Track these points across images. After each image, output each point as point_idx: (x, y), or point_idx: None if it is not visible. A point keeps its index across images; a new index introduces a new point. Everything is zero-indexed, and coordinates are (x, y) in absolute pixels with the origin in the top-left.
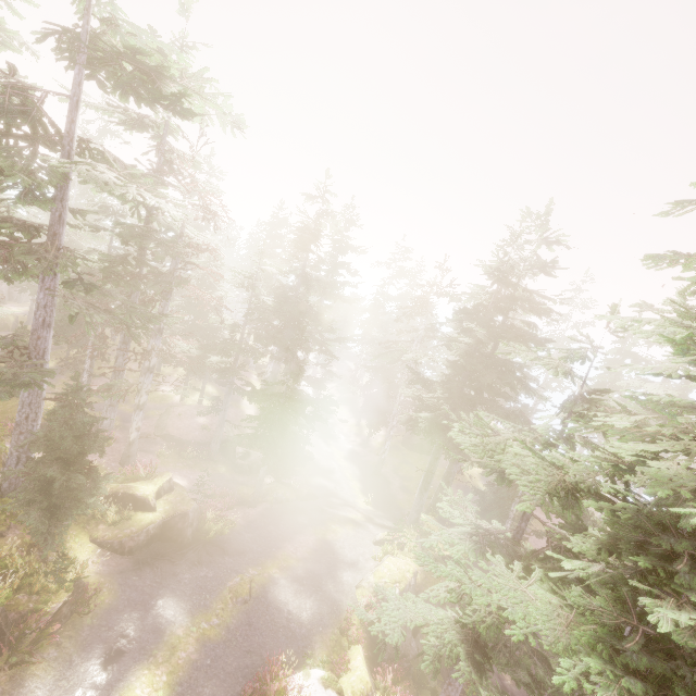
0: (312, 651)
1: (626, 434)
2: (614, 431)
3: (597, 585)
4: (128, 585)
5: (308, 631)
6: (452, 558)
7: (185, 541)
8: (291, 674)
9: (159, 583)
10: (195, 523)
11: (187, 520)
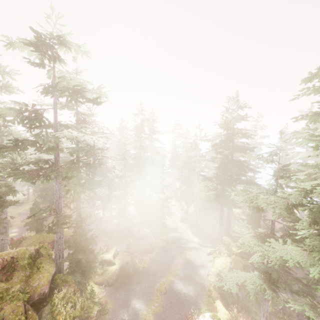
0: (200, 307)
1: (305, 180)
2: (301, 180)
3: (314, 236)
4: (116, 298)
5: (195, 299)
6: (242, 252)
7: (130, 274)
8: (197, 317)
9: (128, 294)
10: (132, 266)
11: (129, 265)
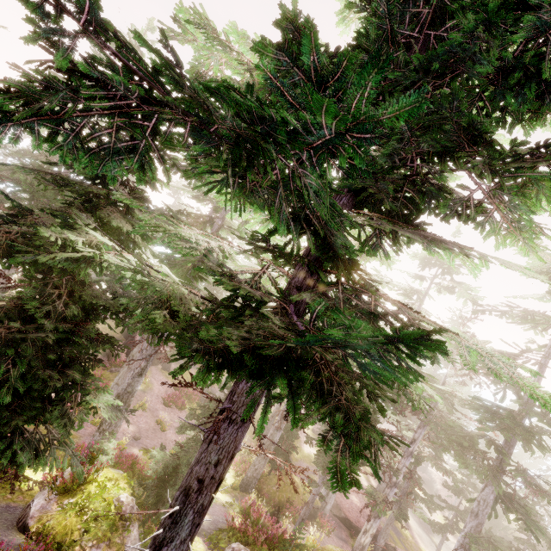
0: None
1: None
2: None
3: None
4: None
5: None
6: None
7: None
8: None
9: None
10: None
11: None
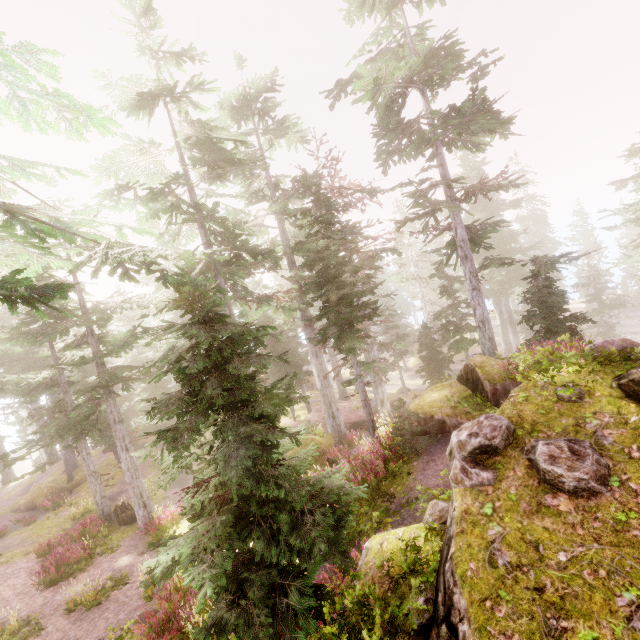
0: None
1: None
2: None
3: None
4: None
5: None
6: None
7: None
8: None
9: None
10: None
11: None
